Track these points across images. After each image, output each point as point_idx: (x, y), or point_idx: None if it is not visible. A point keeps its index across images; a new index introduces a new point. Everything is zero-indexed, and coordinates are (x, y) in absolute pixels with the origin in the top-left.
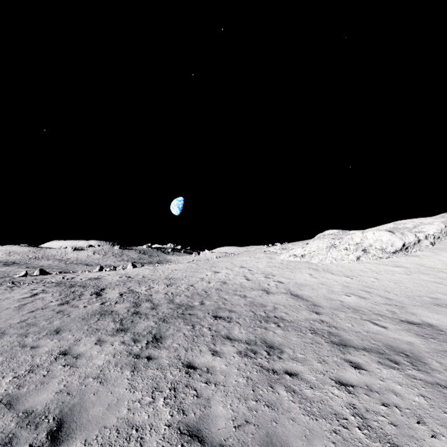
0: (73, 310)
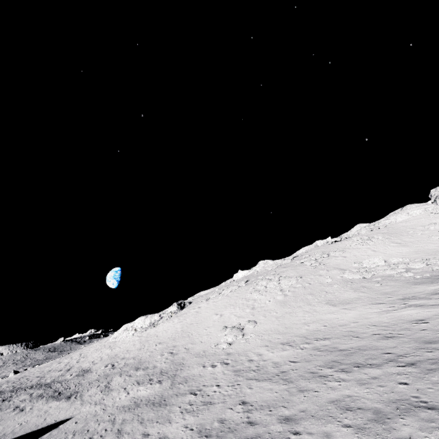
0: None
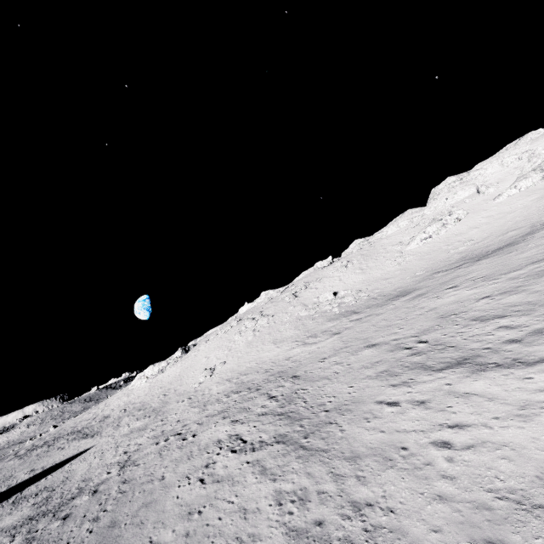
0: (3, 462)
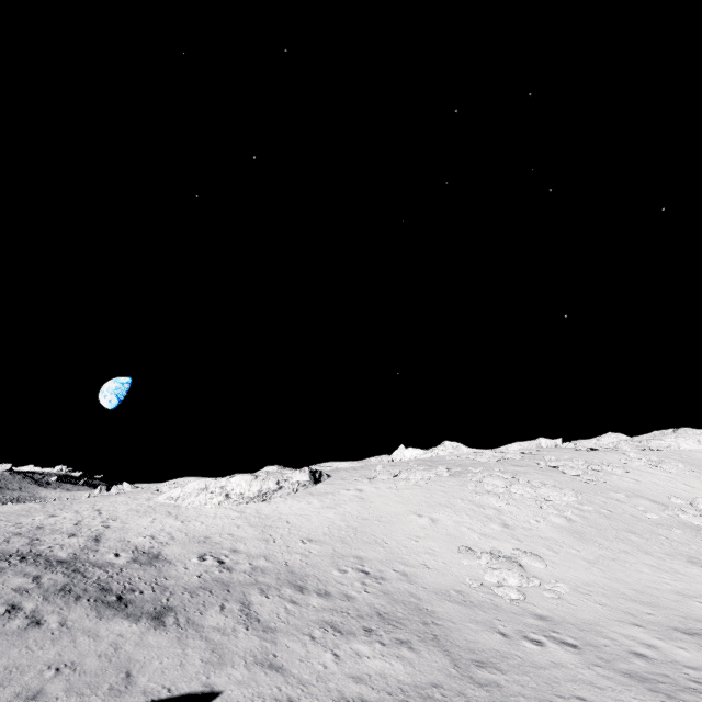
0: None
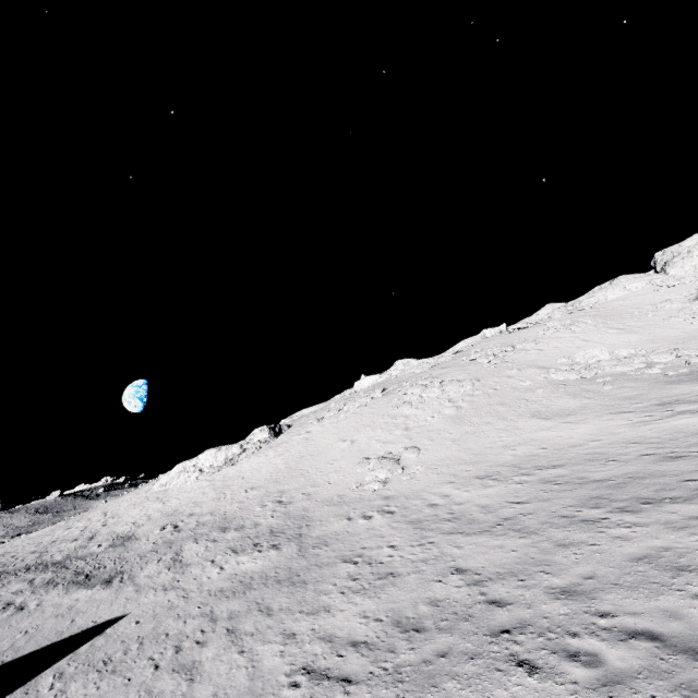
0: None
